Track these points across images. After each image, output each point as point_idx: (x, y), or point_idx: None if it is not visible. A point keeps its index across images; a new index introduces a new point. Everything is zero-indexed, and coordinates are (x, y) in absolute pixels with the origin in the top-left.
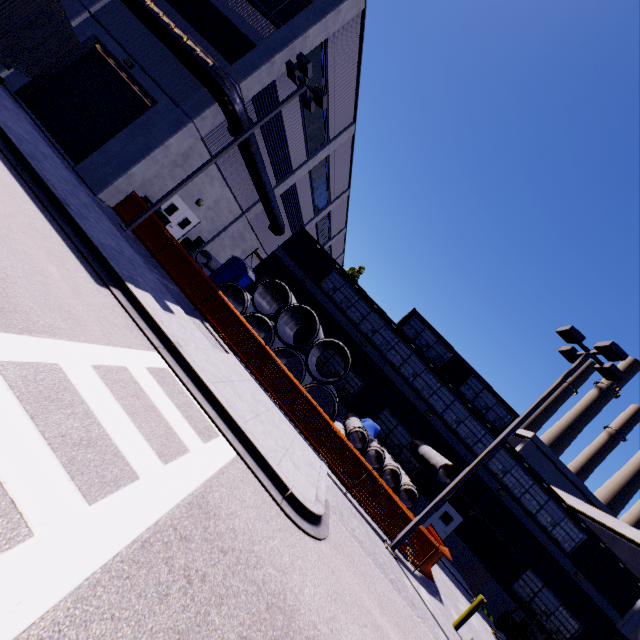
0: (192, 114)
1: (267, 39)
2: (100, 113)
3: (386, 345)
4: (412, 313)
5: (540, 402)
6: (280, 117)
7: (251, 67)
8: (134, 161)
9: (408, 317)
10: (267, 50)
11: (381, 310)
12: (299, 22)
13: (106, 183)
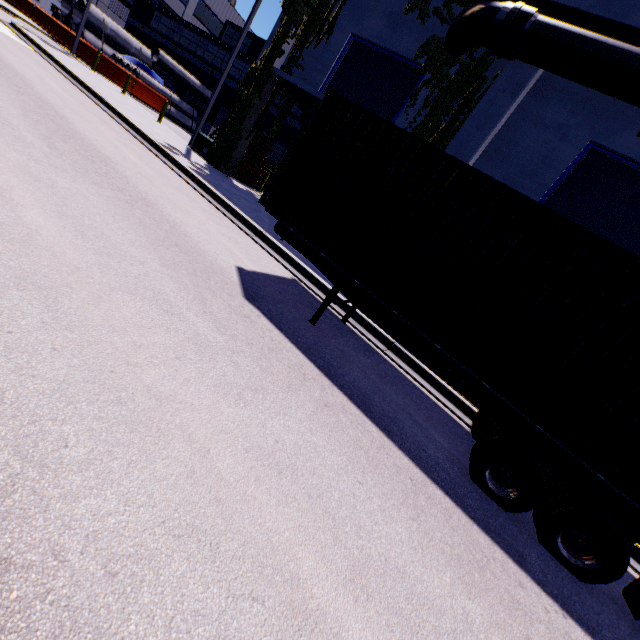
0: None
1: None
2: None
3: (187, 42)
4: (225, 25)
5: None
6: None
7: None
8: None
9: (223, 30)
10: None
11: (179, 18)
12: None
13: None
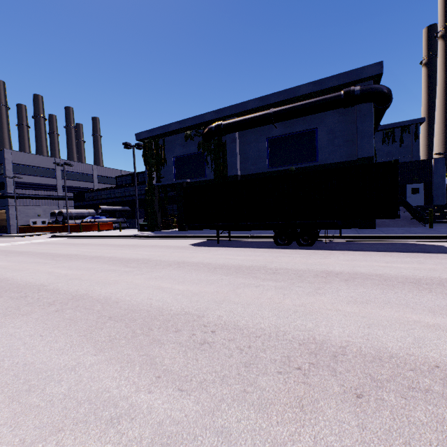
0: (8, 204)
1: (4, 178)
2: (5, 221)
3: (105, 195)
4: (116, 178)
5: (65, 183)
6: (29, 183)
7: (7, 186)
8: (10, 222)
9: (116, 180)
10: (6, 180)
11: (97, 189)
12: (4, 169)
13: (10, 230)
